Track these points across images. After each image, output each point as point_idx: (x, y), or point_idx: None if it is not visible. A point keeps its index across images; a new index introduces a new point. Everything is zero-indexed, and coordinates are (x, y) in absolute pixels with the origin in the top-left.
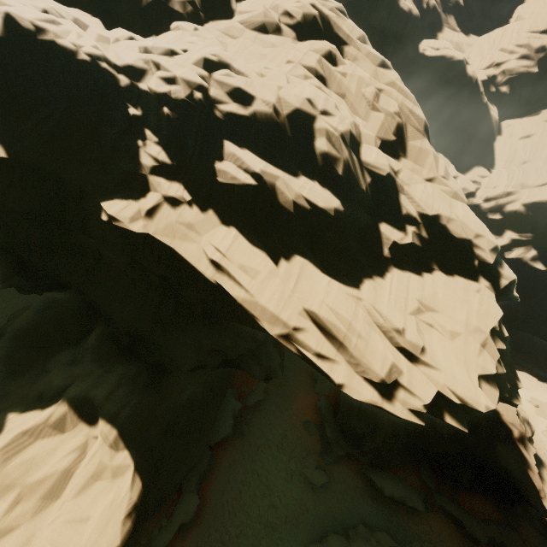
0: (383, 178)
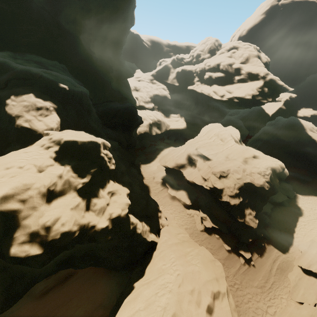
0: (236, 68)
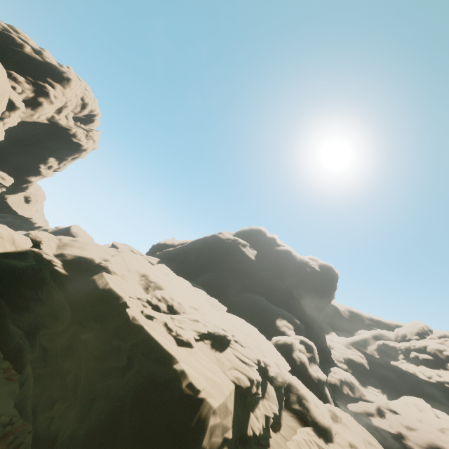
0: (448, 355)
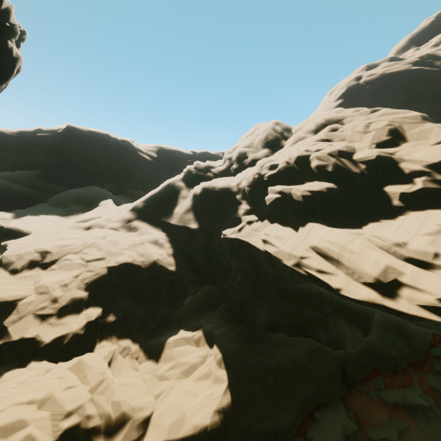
0: (375, 160)
